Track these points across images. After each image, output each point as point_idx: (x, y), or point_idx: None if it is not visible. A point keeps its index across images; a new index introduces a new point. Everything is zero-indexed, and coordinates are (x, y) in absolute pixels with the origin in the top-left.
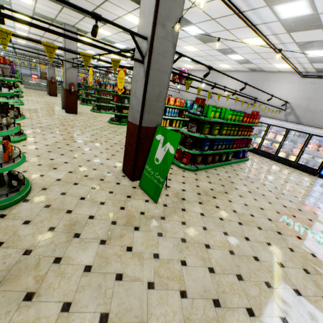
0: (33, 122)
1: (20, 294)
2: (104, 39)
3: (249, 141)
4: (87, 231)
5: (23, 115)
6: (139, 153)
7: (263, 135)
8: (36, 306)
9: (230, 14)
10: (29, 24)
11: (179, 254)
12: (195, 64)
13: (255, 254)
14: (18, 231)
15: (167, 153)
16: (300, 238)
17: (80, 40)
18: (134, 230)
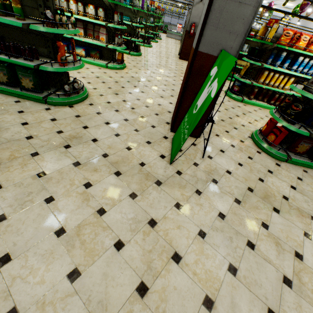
0: (142, 60)
1: None
2: None
3: None
4: (77, 148)
5: (140, 53)
6: (186, 96)
7: None
8: None
9: None
10: None
11: (127, 232)
12: None
13: None
14: (42, 122)
15: (208, 96)
16: None
17: None
18: (113, 173)
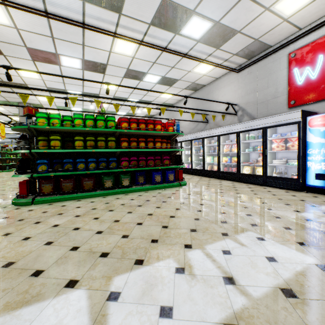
0: None
1: None
2: (58, 106)
3: (162, 156)
4: None
5: None
6: None
7: (217, 150)
8: None
9: (47, 21)
10: None
11: None
12: (148, 105)
13: None
14: None
15: None
16: None
17: None
18: None
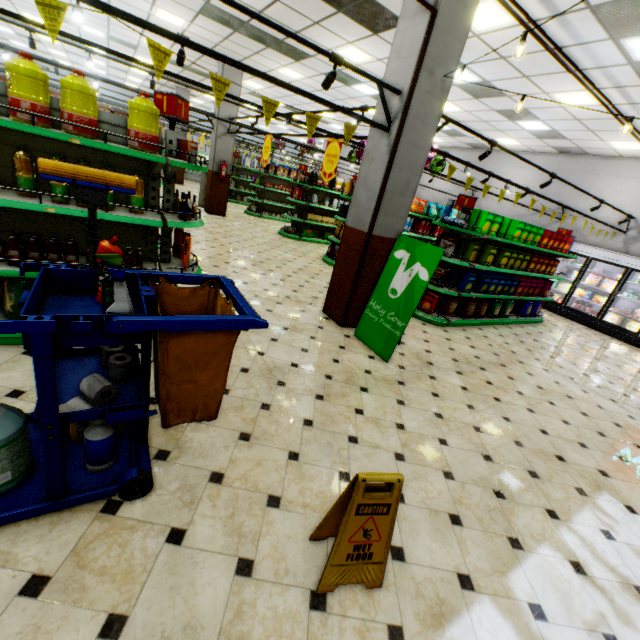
0: None
1: (233, 432)
2: None
3: (547, 284)
4: (294, 381)
5: None
6: (360, 280)
7: (576, 277)
8: (256, 447)
9: (537, 50)
10: (252, 72)
11: (435, 431)
12: (448, 137)
13: (558, 453)
14: None
15: (415, 280)
16: (639, 448)
17: (309, 94)
18: (361, 391)
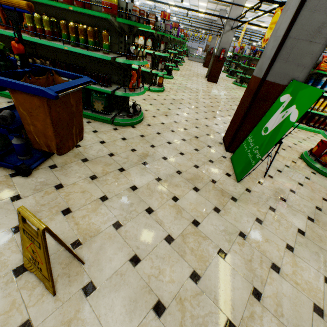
0: (175, 82)
1: (91, 173)
2: None
3: None
4: (153, 165)
5: (172, 76)
6: (247, 119)
7: None
8: (92, 184)
9: None
10: None
11: (224, 243)
12: None
13: None
14: (116, 141)
15: (285, 120)
16: None
17: None
18: (192, 189)
